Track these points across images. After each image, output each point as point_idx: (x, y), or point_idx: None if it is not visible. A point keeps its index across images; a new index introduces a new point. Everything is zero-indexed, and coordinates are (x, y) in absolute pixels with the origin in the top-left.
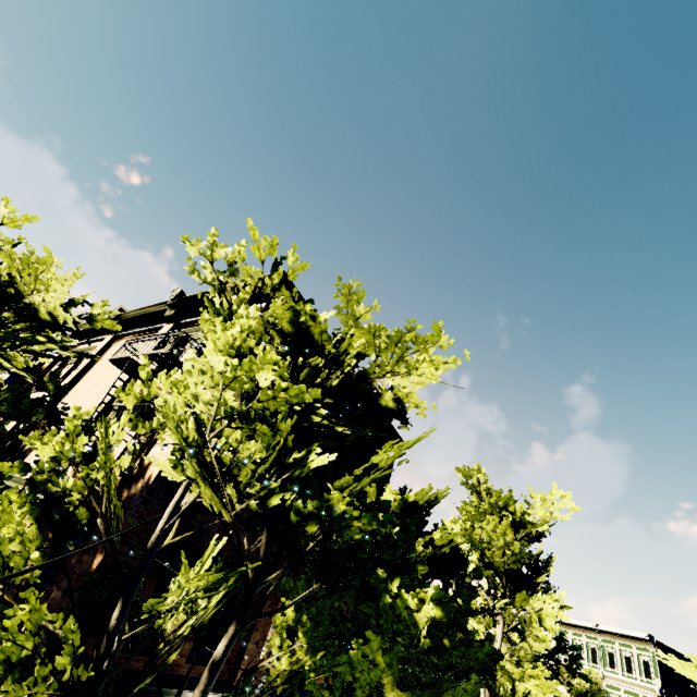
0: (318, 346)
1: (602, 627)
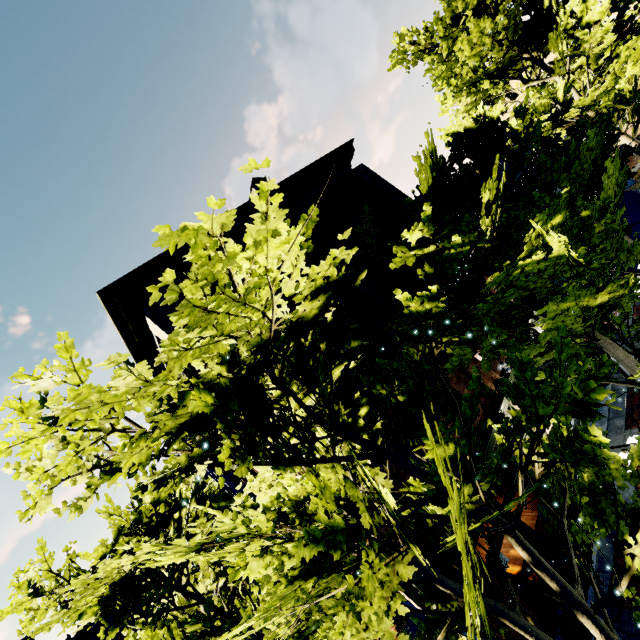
0: (201, 413)
1: None
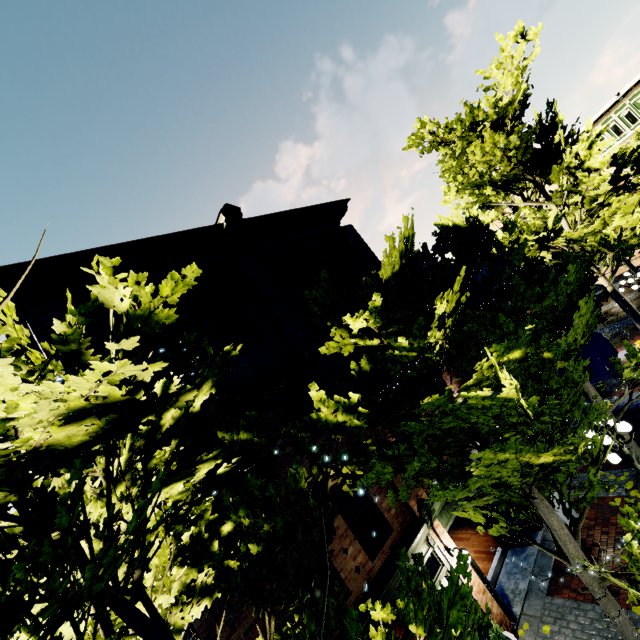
0: None
1: (624, 91)
